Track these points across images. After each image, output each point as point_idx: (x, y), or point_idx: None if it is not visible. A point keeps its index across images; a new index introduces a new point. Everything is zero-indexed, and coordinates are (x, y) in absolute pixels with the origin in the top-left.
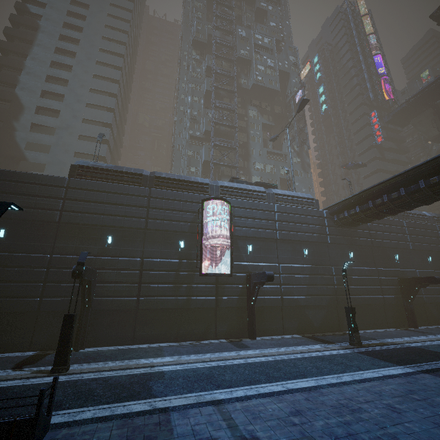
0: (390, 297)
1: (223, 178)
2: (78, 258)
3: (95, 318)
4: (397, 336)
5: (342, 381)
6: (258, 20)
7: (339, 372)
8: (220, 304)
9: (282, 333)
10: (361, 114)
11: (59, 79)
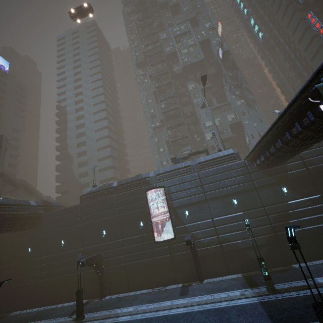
0: None
1: (182, 148)
2: (92, 247)
3: (108, 278)
4: None
5: None
6: (176, 13)
7: None
8: (173, 259)
9: (227, 273)
10: (297, 22)
11: (81, 133)
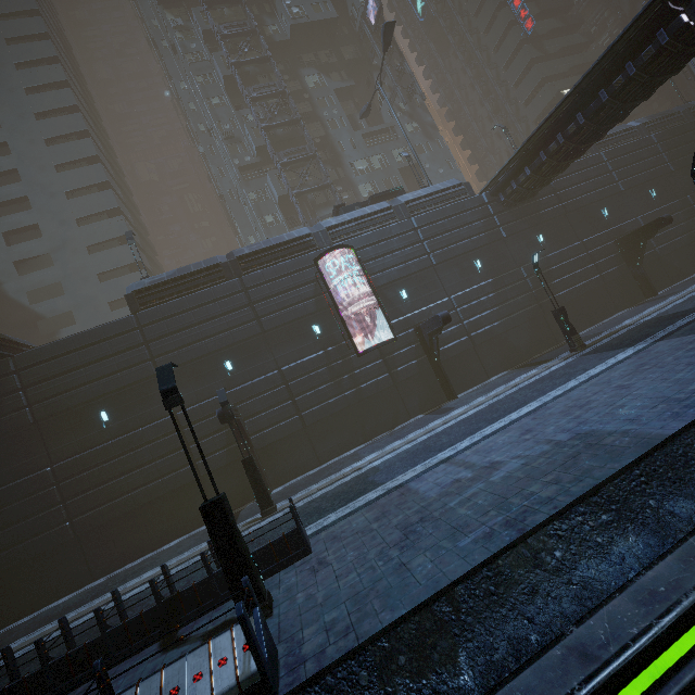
0: (611, 271)
1: (319, 211)
2: (206, 404)
3: (265, 457)
4: (630, 316)
5: (568, 389)
6: None
7: (563, 383)
8: (398, 379)
9: (486, 377)
10: None
11: (2, 174)
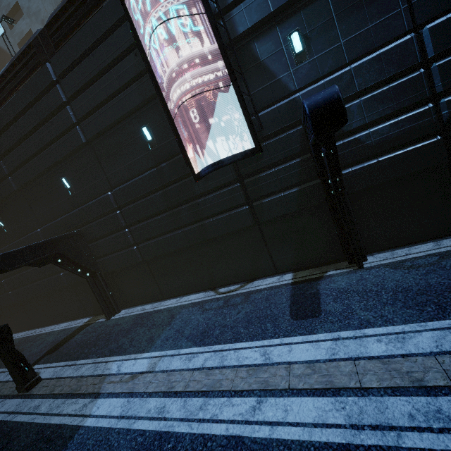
0: None
1: None
2: (57, 223)
3: (114, 279)
4: None
5: None
6: None
7: None
8: (261, 217)
9: None
10: None
11: None
